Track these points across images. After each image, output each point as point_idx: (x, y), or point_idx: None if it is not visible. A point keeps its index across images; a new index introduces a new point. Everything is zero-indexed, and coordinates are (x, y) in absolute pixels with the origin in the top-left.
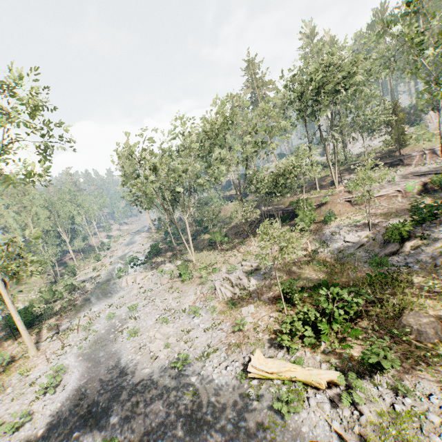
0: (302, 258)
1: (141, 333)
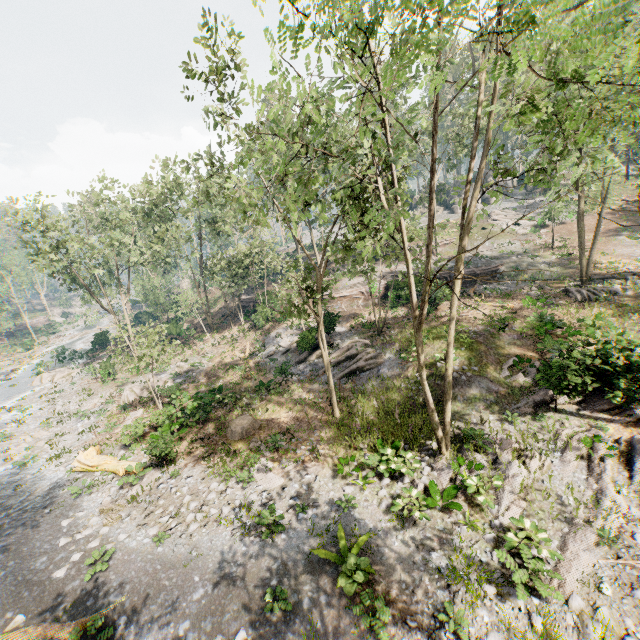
0: (237, 361)
1: (14, 438)
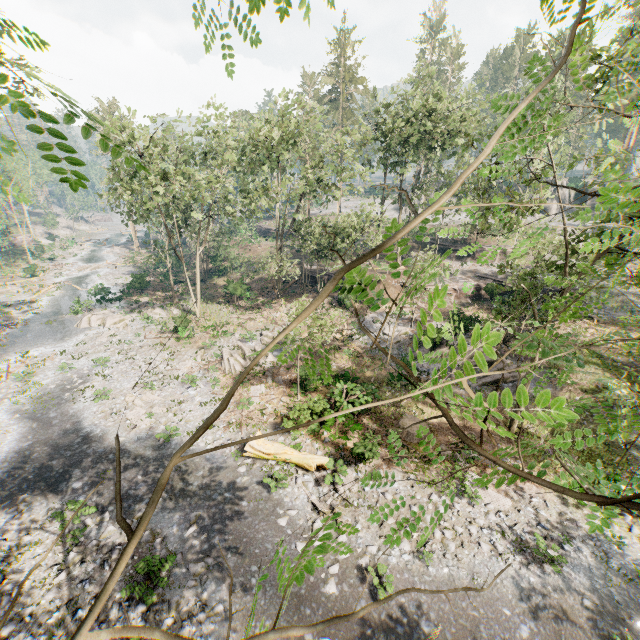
0: (334, 342)
1: (113, 397)
